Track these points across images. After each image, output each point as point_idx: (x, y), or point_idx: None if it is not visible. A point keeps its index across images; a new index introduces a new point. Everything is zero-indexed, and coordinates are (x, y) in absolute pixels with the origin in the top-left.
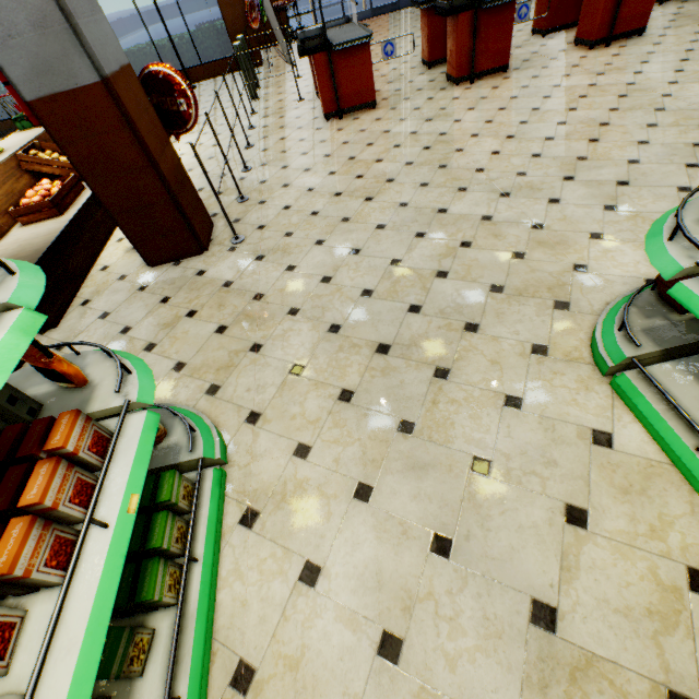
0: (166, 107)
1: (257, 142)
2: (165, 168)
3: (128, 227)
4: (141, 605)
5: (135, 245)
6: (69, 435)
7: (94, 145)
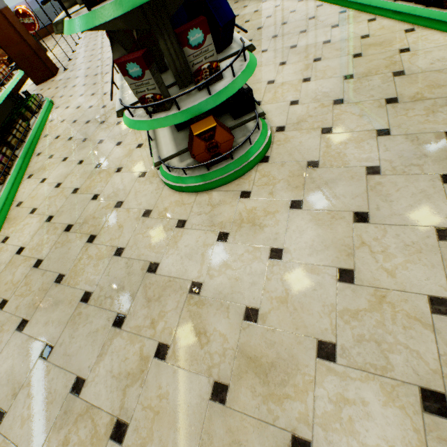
0: (26, 22)
1: (80, 42)
2: (30, 42)
3: (24, 68)
4: (29, 110)
5: (29, 76)
6: (3, 66)
7: (3, 35)
